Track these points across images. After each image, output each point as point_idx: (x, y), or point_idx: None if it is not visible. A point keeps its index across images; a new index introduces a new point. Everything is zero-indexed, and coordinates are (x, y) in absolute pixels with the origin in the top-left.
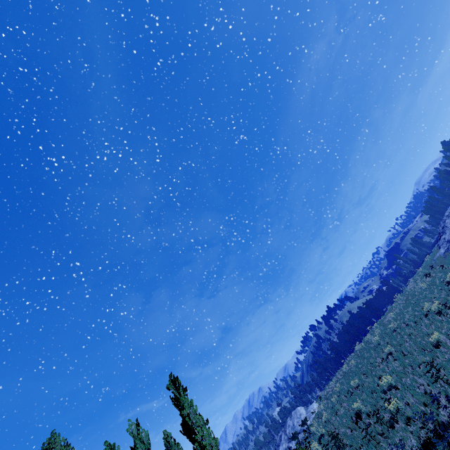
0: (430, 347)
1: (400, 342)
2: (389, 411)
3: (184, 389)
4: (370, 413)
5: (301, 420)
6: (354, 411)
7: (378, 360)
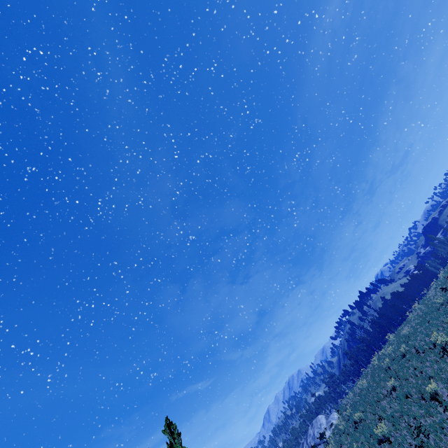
0: (428, 397)
1: (406, 374)
2: None
3: (179, 434)
4: None
5: (320, 433)
6: None
7: (384, 392)
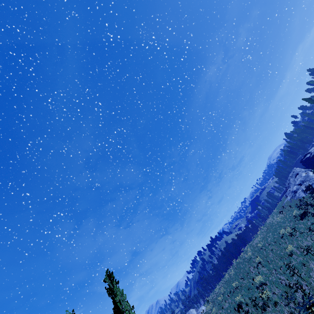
0: (286, 256)
1: (265, 255)
2: (261, 300)
3: (116, 282)
4: (248, 303)
5: None
6: (236, 303)
7: (251, 268)
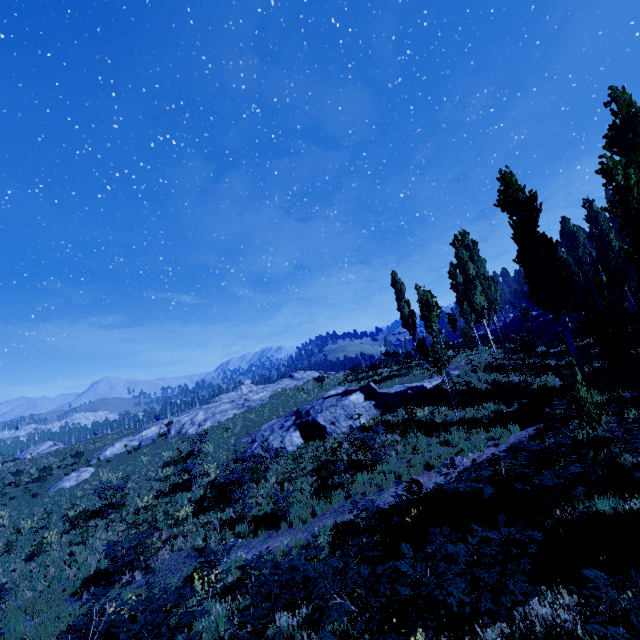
0: None
1: None
2: None
3: None
4: None
5: (15, 457)
6: None
7: None
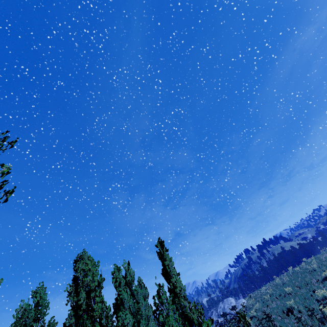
0: None
1: None
2: (320, 314)
3: (166, 250)
4: (302, 311)
5: (232, 306)
6: (285, 307)
7: (313, 280)
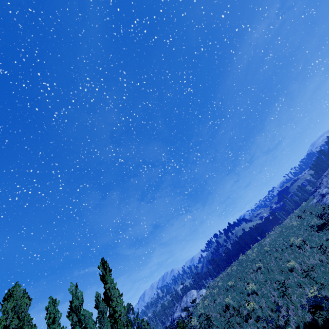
0: (286, 270)
1: (268, 261)
2: (247, 309)
3: (110, 270)
4: (235, 307)
5: (192, 299)
6: (225, 303)
7: (251, 271)
